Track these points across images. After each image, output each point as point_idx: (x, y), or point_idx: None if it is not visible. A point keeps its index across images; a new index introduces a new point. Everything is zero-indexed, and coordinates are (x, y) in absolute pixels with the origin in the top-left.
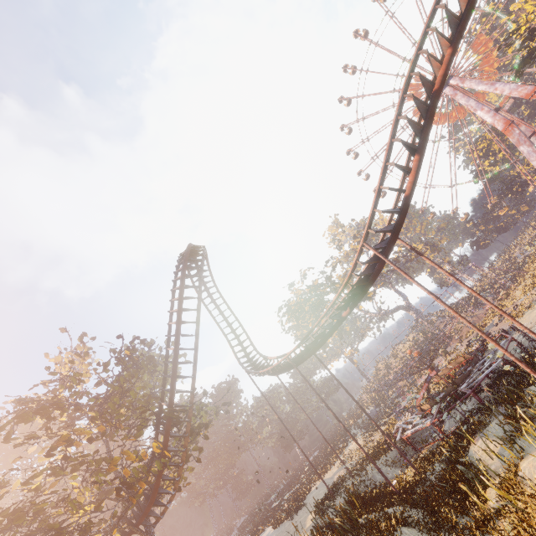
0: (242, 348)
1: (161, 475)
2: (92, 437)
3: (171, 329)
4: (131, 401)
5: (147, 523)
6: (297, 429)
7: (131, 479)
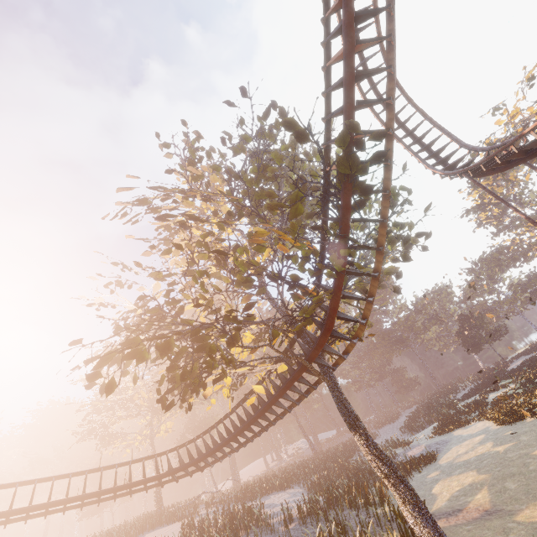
0: (440, 159)
1: (340, 286)
2: (226, 222)
3: (329, 34)
4: (275, 170)
5: (323, 363)
6: (487, 329)
7: (292, 276)
